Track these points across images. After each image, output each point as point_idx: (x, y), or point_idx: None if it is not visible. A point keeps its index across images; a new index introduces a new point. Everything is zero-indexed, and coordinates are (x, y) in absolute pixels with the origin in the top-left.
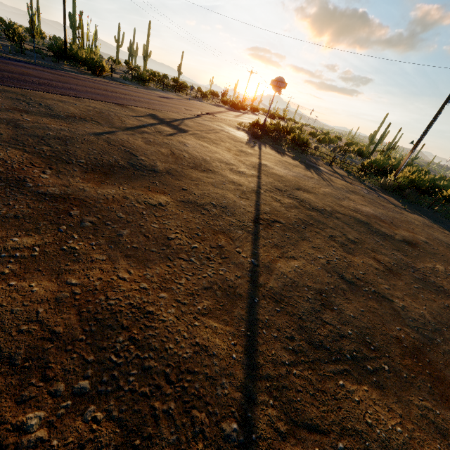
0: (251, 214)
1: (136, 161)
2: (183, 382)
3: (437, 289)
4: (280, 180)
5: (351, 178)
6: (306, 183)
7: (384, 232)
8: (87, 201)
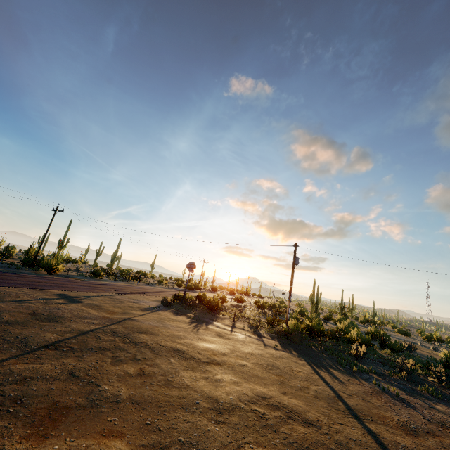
0: (48, 342)
1: None
2: None
3: (179, 386)
4: (129, 327)
5: (245, 329)
6: (160, 329)
7: (195, 356)
8: None
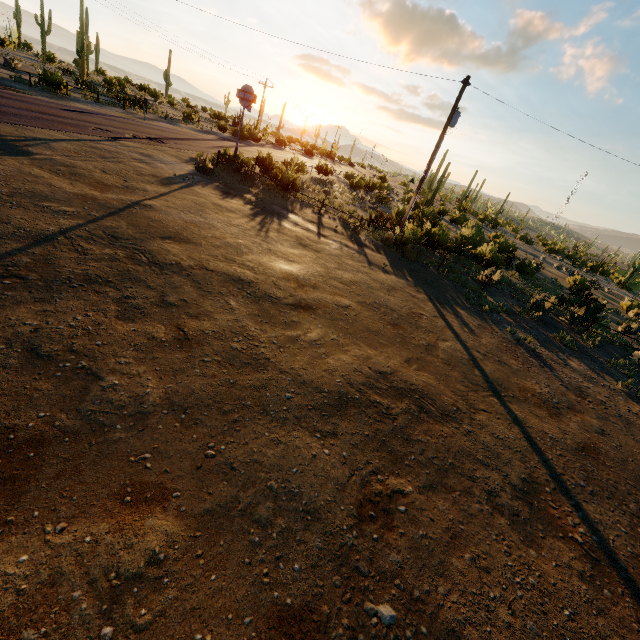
0: None
1: None
2: None
3: (252, 362)
4: (142, 225)
5: (338, 231)
6: (202, 232)
7: (270, 294)
8: None
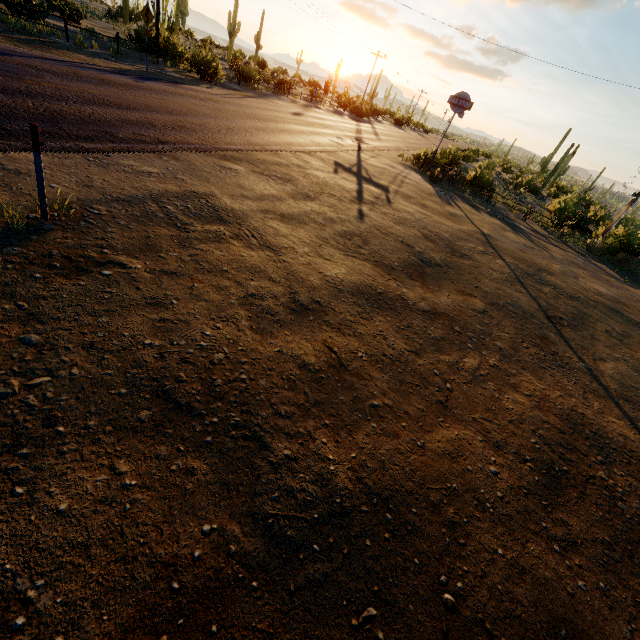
0: (541, 312)
1: (419, 255)
2: (635, 457)
3: None
4: (518, 259)
5: (554, 239)
6: (537, 259)
7: (636, 320)
8: (450, 315)
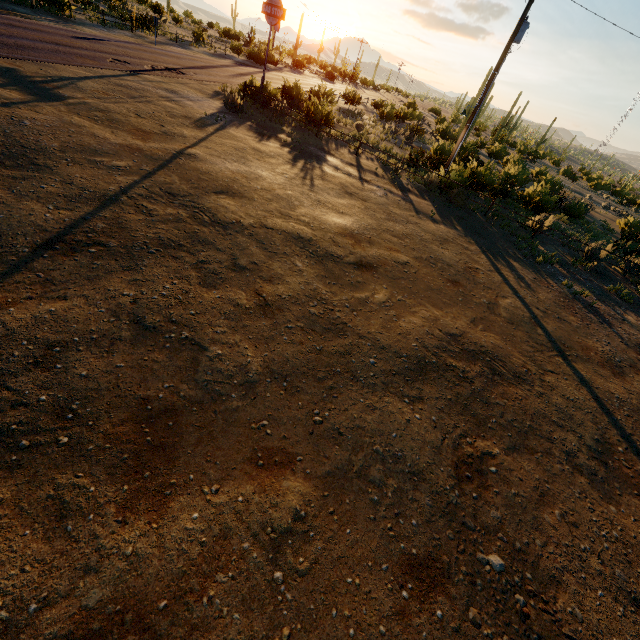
0: (46, 234)
1: None
2: None
3: (331, 327)
4: (193, 179)
5: (379, 174)
6: (251, 183)
7: (331, 252)
8: None
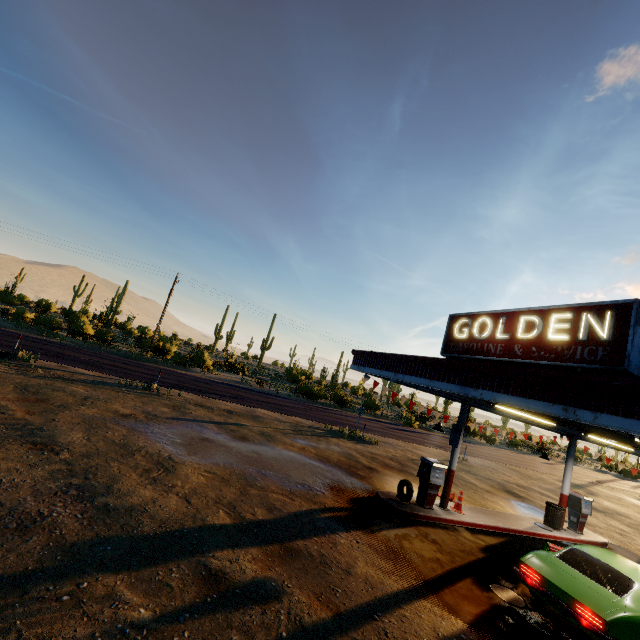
0: None
1: None
2: None
3: None
4: None
5: None
6: None
7: None
8: None
